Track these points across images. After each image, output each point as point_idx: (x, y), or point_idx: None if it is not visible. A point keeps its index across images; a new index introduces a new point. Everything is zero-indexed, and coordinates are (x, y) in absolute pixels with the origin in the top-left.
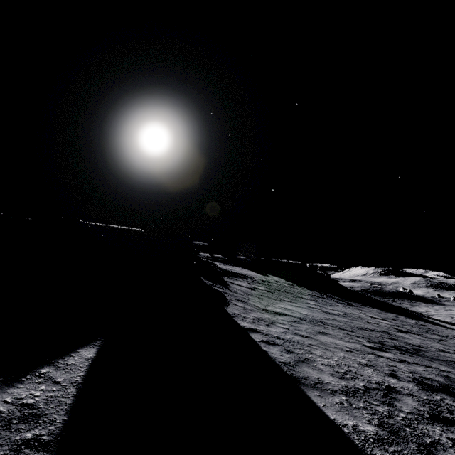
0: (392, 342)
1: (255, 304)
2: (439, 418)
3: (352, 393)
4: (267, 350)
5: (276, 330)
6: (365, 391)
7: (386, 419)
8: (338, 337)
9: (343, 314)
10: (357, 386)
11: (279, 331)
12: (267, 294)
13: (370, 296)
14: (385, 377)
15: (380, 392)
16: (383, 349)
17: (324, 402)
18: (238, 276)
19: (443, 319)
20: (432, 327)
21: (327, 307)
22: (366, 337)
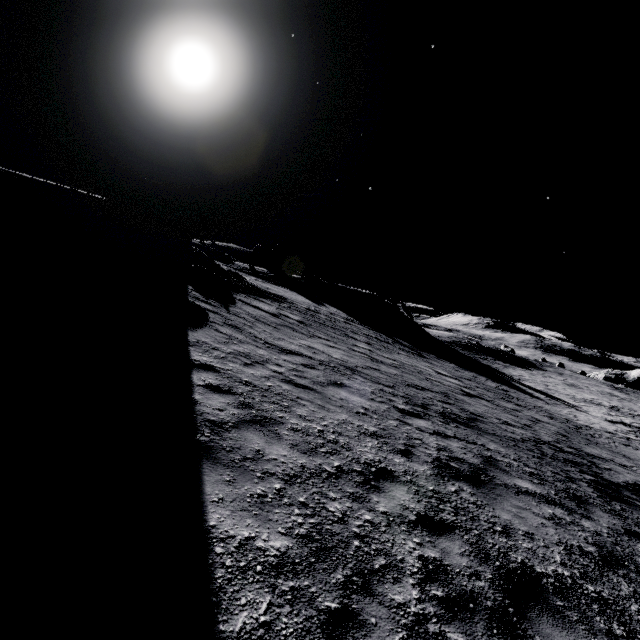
0: (443, 407)
1: (258, 335)
2: (429, 522)
3: (304, 478)
4: (200, 400)
5: (255, 373)
6: (333, 475)
7: (329, 525)
8: (362, 393)
9: (398, 365)
10: (326, 467)
11: (261, 375)
12: (296, 326)
13: (458, 349)
14: (390, 454)
15: (360, 477)
16: (421, 415)
17: (226, 494)
18: (269, 298)
19: (534, 386)
20: (515, 394)
21: (381, 354)
22: (408, 397)
